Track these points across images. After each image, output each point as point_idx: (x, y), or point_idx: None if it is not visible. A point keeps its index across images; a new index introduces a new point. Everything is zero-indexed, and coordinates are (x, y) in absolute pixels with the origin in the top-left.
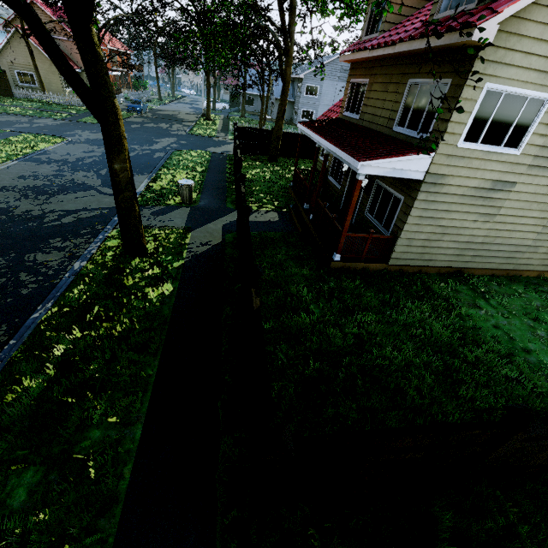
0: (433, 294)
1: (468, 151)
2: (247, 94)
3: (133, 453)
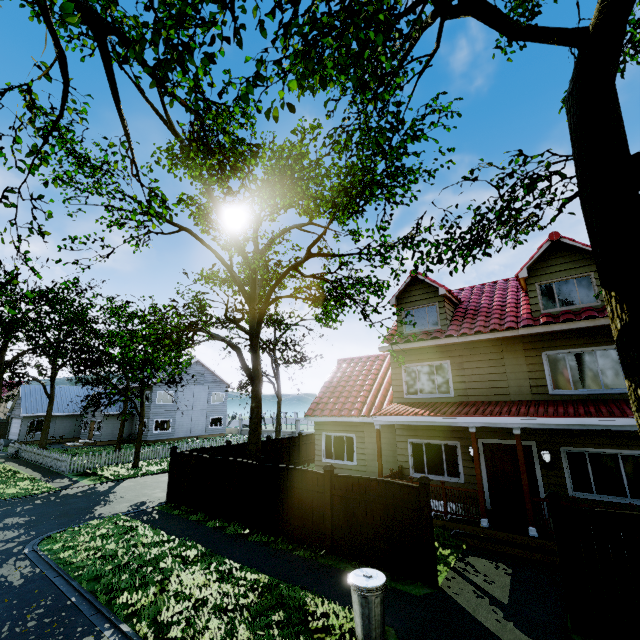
0: None
1: None
2: (37, 417)
3: None
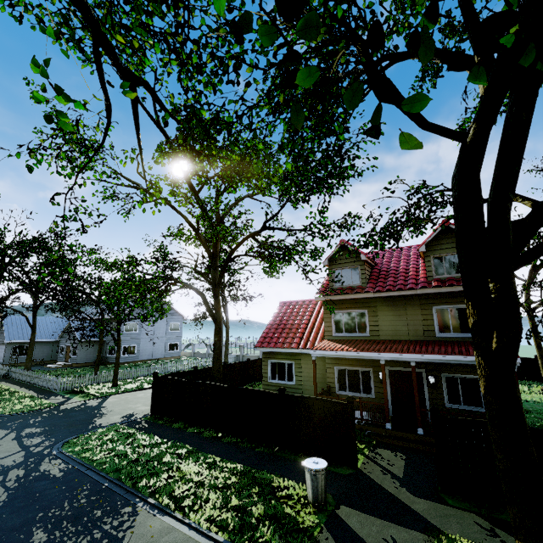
0: None
1: None
2: (19, 343)
3: None
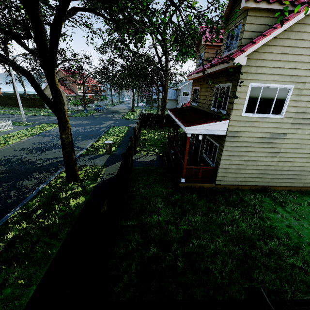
0: (244, 203)
1: (250, 118)
2: (154, 98)
3: (23, 306)
